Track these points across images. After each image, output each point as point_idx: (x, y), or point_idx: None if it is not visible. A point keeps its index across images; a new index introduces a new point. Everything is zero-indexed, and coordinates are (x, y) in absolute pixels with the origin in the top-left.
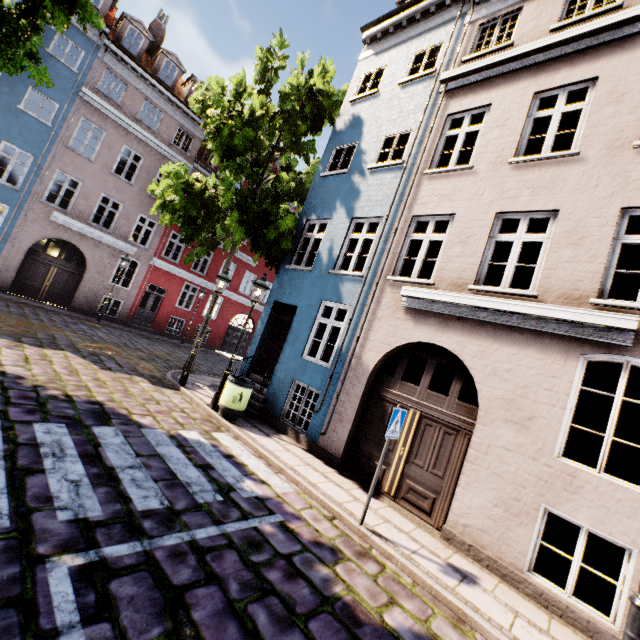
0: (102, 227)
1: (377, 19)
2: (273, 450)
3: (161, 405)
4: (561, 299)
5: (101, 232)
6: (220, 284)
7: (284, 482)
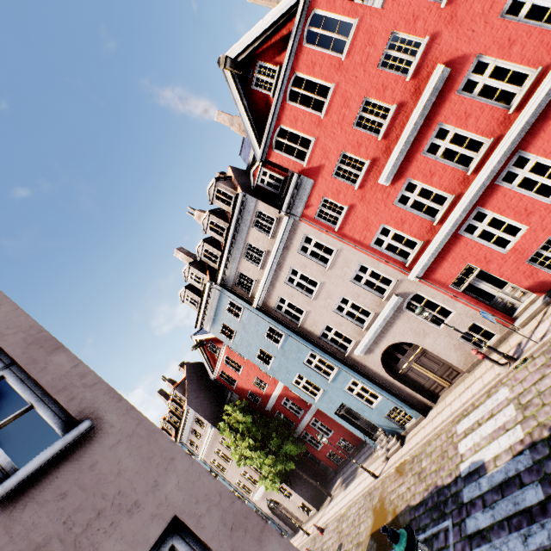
0: None
1: None
2: None
3: None
4: None
5: None
6: None
7: None
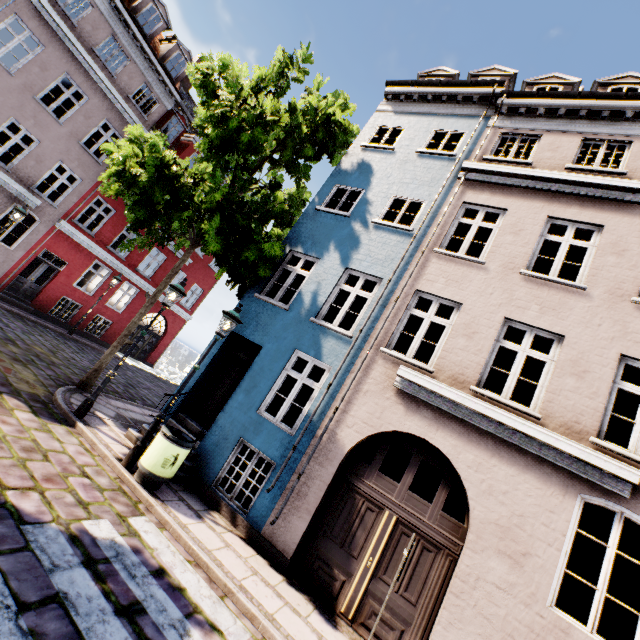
0: None
1: (405, 81)
2: (212, 549)
3: (51, 461)
4: (563, 428)
5: None
6: (172, 296)
7: (236, 618)
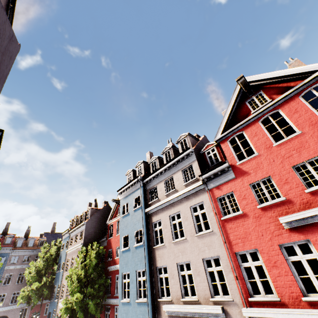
0: (14, 303)
1: (62, 233)
2: None
3: None
4: None
5: (13, 305)
6: (34, 316)
7: None
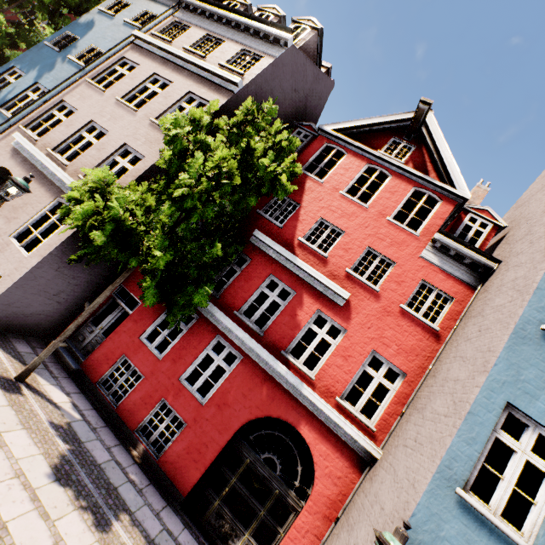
0: None
1: None
2: None
3: None
4: (74, 171)
5: None
6: None
7: None
